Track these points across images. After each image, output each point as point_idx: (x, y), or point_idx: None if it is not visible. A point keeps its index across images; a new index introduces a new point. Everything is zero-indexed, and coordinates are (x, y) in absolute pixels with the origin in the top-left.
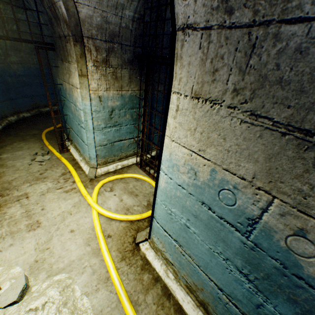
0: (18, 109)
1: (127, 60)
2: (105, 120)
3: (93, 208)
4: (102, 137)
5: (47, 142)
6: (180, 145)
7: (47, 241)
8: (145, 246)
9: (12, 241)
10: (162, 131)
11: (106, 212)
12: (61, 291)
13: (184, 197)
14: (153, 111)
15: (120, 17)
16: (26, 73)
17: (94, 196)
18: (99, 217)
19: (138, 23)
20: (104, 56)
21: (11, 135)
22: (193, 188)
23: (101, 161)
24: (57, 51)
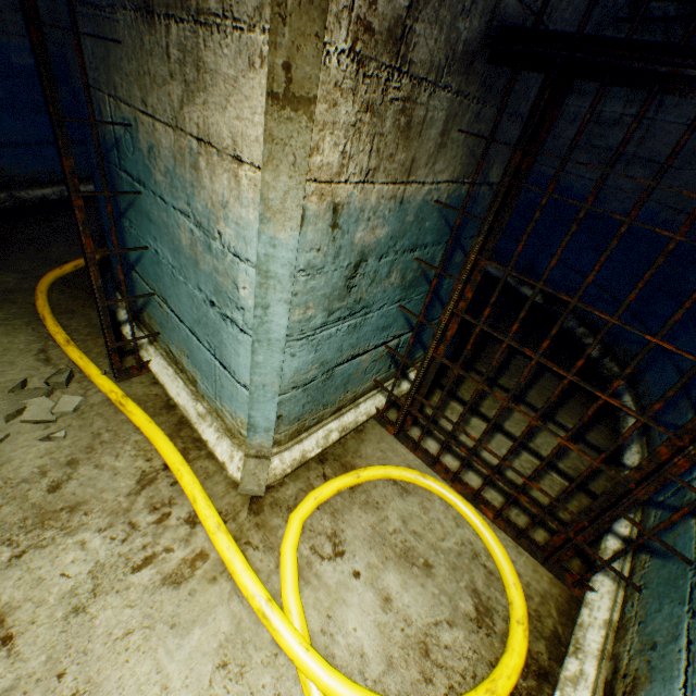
0: None
1: (461, 46)
2: (328, 298)
3: (309, 681)
4: (307, 357)
5: (58, 332)
6: None
7: None
8: None
9: None
10: None
11: None
12: None
13: None
14: (528, 278)
15: None
16: None
17: (292, 603)
18: None
19: None
20: (400, 5)
21: None
22: None
23: (286, 432)
24: None
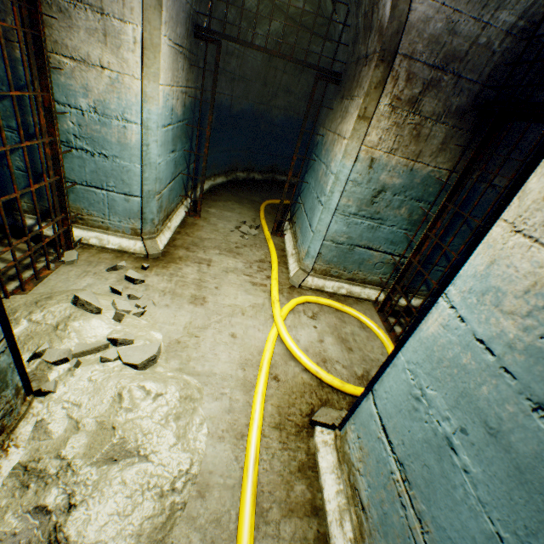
0: (253, 166)
1: (454, 108)
2: (360, 201)
3: (275, 325)
4: (342, 228)
5: (262, 215)
6: (538, 243)
7: (201, 327)
8: (325, 437)
9: (170, 302)
10: (495, 208)
11: (289, 340)
12: (182, 398)
13: (479, 372)
14: (462, 212)
15: (484, 24)
16: (284, 124)
17: (284, 309)
18: (276, 343)
19: (516, 39)
20: (415, 92)
21: (230, 192)
22: (524, 359)
23: (320, 267)
24: (341, 85)
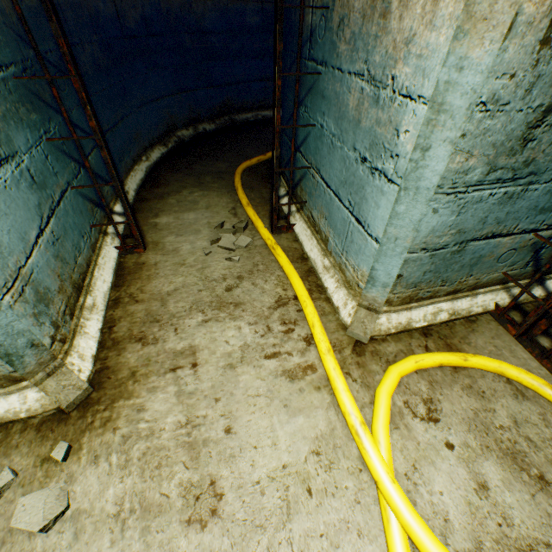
0: (197, 113)
1: None
2: (496, 150)
3: (389, 509)
4: (447, 218)
5: (243, 198)
6: None
7: None
8: None
9: None
10: None
11: None
12: None
13: None
14: None
15: None
16: (219, 26)
17: (381, 436)
18: None
19: None
20: None
21: (180, 171)
22: None
23: (399, 295)
24: None
